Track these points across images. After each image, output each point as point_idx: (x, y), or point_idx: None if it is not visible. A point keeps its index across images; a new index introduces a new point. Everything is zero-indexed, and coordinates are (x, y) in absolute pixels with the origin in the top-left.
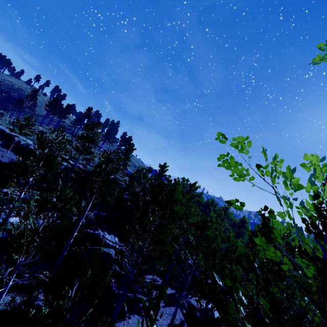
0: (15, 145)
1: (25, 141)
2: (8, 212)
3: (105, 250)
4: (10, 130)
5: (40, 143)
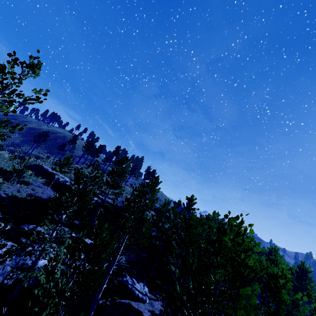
0: (54, 183)
1: (63, 178)
2: (38, 254)
3: (134, 305)
4: (53, 168)
5: (76, 178)
